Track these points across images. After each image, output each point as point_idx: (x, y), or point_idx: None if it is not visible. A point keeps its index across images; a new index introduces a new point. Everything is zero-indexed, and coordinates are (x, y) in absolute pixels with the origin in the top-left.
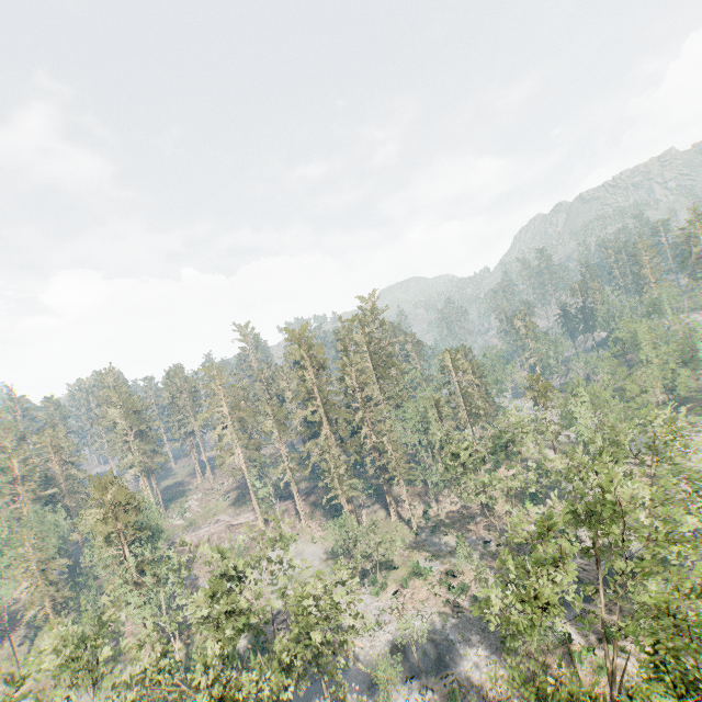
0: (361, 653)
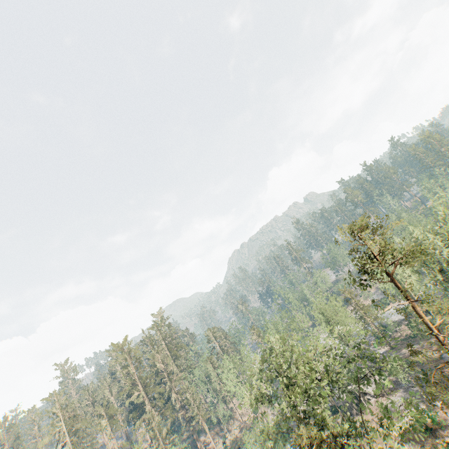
0: None
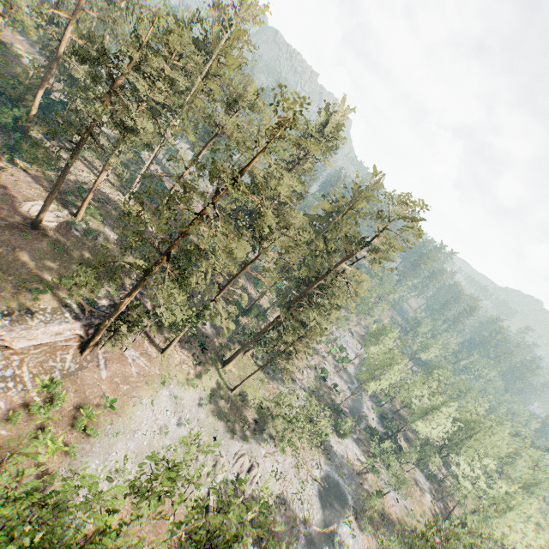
0: (311, 517)
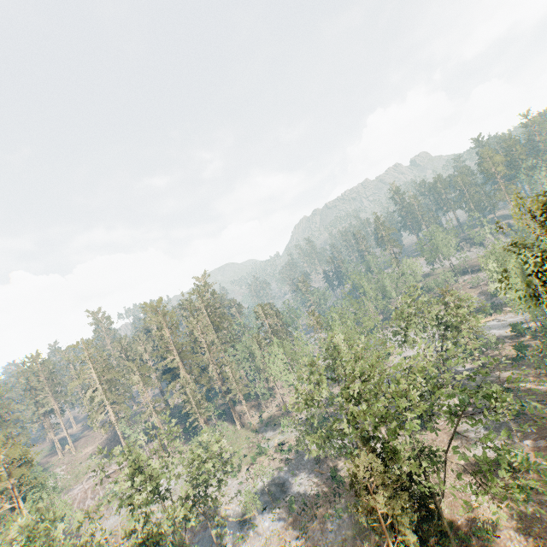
0: (231, 512)
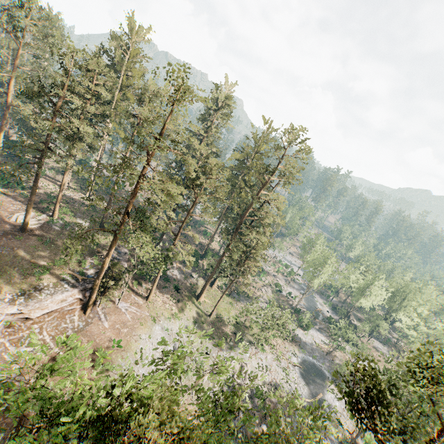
0: (300, 393)
